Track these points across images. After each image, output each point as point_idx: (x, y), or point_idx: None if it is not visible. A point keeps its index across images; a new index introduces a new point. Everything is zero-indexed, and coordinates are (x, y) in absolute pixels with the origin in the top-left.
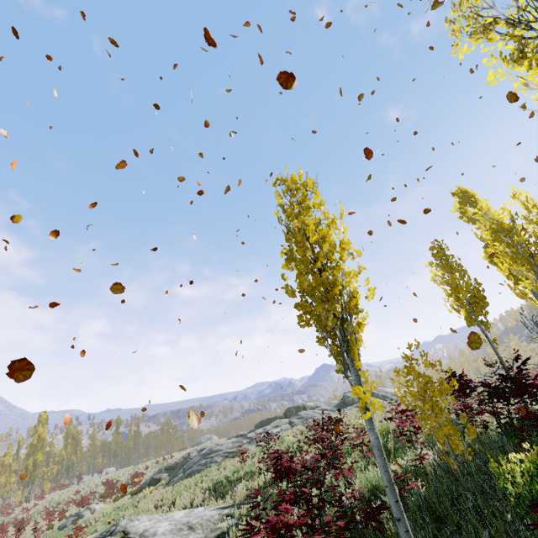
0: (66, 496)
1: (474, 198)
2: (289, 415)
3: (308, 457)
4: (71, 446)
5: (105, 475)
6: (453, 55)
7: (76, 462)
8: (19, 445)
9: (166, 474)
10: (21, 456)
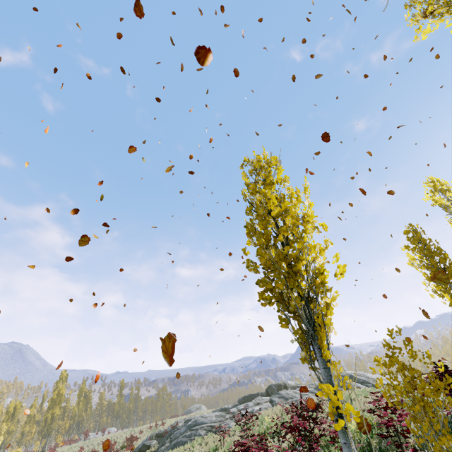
0: (73, 451)
1: (446, 186)
2: (271, 393)
3: (286, 444)
4: (83, 404)
5: (107, 434)
6: (415, 40)
7: (85, 419)
8: (44, 398)
9: (155, 441)
10: (44, 409)
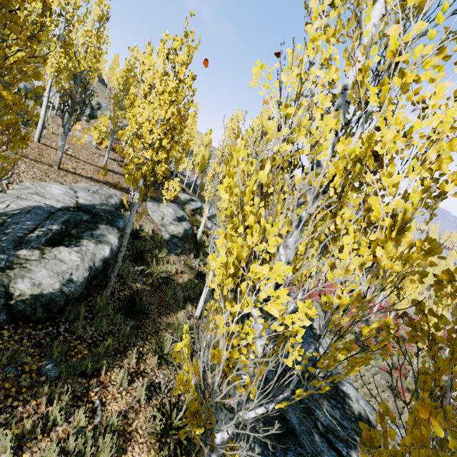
0: None
1: None
2: None
3: None
4: None
5: None
6: None
7: None
8: None
9: None
10: None
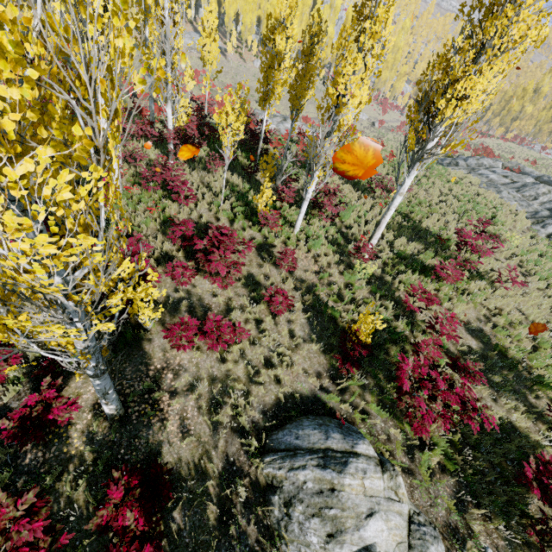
0: (486, 145)
1: None
2: None
3: None
4: None
5: None
6: None
7: None
8: None
9: None
10: None
